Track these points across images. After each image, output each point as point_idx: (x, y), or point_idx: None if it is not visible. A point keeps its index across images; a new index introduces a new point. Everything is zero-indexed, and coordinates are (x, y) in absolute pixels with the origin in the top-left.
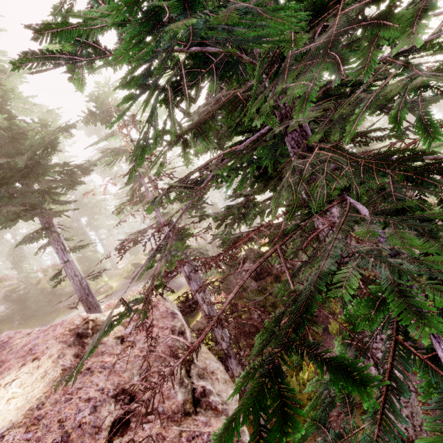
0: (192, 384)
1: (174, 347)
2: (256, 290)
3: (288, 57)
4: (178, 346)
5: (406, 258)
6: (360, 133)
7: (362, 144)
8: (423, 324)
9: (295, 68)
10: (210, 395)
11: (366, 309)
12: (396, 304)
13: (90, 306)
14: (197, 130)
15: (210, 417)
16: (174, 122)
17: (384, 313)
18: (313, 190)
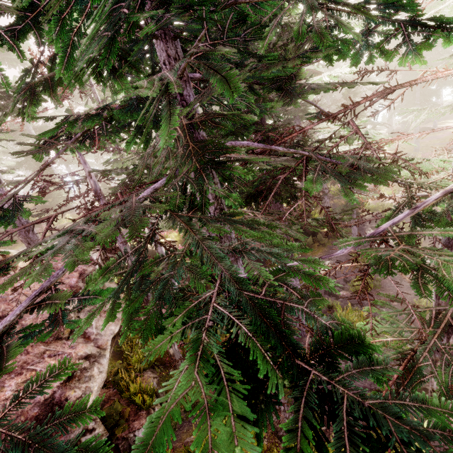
0: (77, 318)
1: (76, 287)
2: None
3: (125, 16)
4: (81, 287)
5: (79, 241)
6: (211, 116)
7: (203, 127)
8: (2, 288)
9: (108, 34)
10: (88, 327)
11: (99, 274)
12: (18, 273)
13: (30, 242)
14: (48, 82)
15: (79, 343)
16: (1, 71)
17: (104, 279)
18: (155, 166)
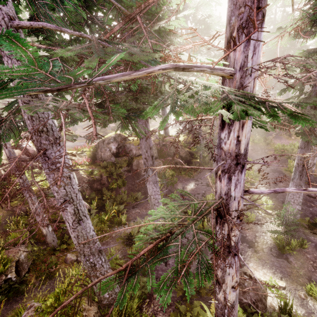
0: None
1: None
2: (111, 162)
3: None
4: None
5: None
6: None
7: None
8: None
9: None
10: None
11: None
12: None
13: None
14: None
15: None
16: None
17: None
18: None
